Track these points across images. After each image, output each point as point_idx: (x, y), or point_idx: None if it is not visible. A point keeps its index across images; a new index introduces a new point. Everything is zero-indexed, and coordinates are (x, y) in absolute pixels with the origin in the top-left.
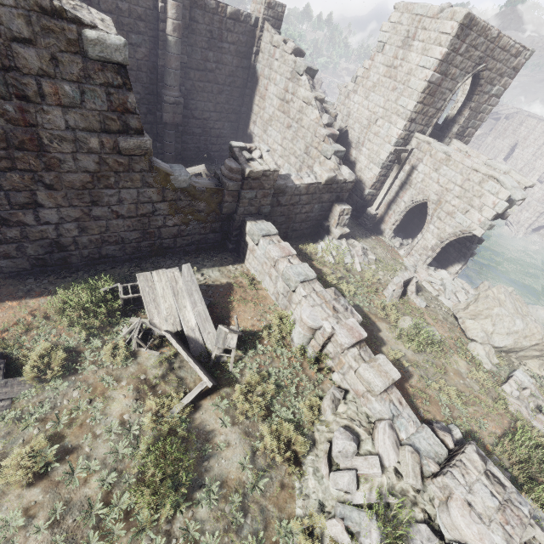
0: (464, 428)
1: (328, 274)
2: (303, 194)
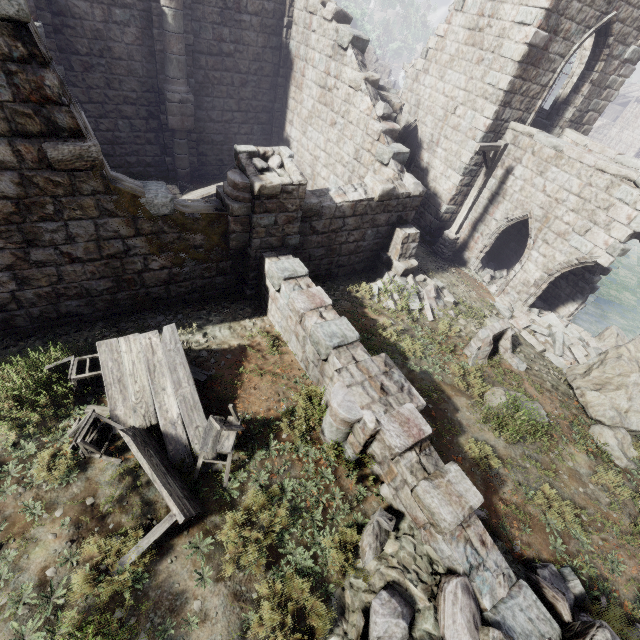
0: (587, 573)
1: (385, 327)
2: (349, 215)
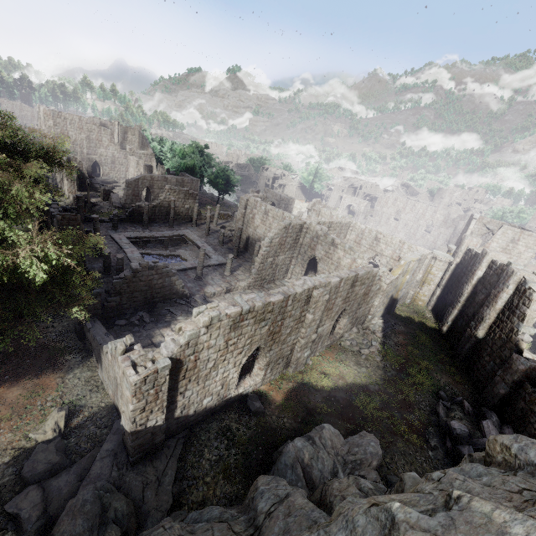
0: None
1: None
2: None
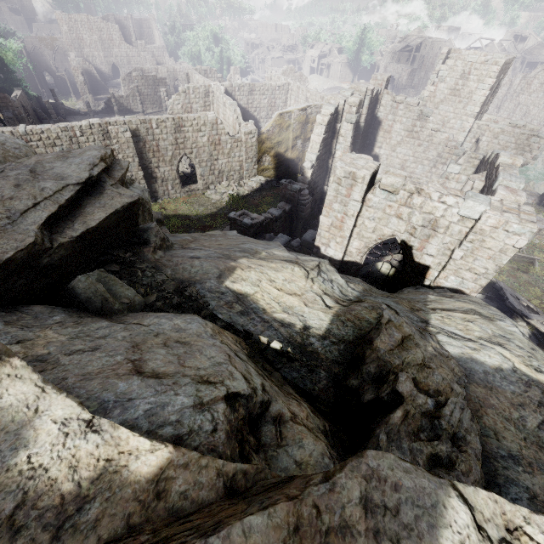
0: None
1: None
2: None
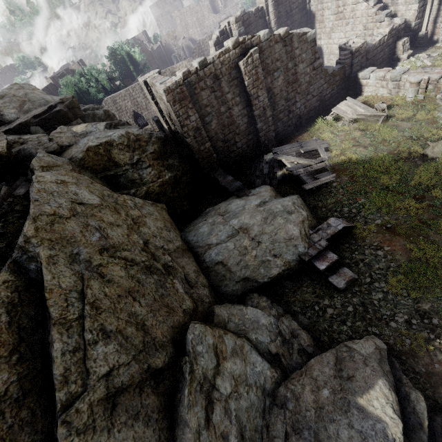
0: None
1: None
2: (378, 47)
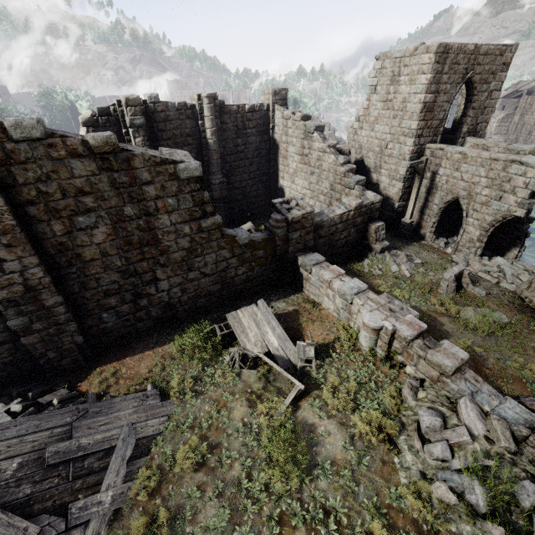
0: None
1: (379, 285)
2: (338, 223)
